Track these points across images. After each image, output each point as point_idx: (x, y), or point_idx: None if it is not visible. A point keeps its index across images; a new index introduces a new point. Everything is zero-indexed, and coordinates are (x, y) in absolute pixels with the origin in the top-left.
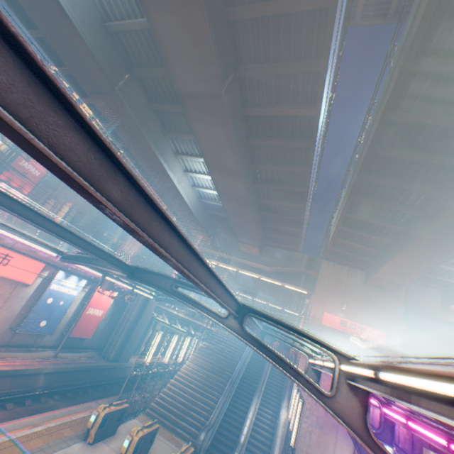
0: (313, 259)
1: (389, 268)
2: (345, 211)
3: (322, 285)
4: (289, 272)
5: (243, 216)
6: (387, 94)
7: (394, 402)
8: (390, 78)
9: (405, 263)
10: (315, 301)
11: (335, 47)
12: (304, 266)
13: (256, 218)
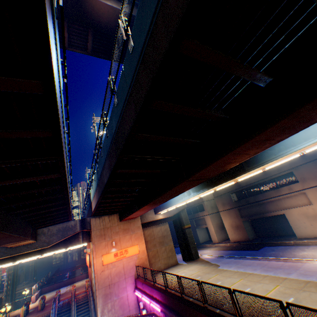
0: (84, 220)
1: (132, 215)
2: (100, 200)
3: (97, 237)
4: (68, 237)
5: (5, 238)
6: (112, 160)
7: (154, 297)
8: (110, 146)
9: (139, 212)
10: (95, 251)
11: (65, 132)
12: (80, 228)
13: (22, 227)
